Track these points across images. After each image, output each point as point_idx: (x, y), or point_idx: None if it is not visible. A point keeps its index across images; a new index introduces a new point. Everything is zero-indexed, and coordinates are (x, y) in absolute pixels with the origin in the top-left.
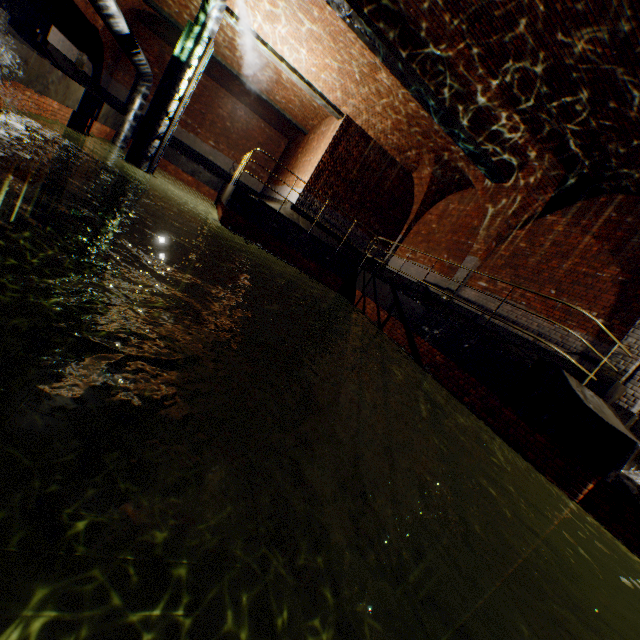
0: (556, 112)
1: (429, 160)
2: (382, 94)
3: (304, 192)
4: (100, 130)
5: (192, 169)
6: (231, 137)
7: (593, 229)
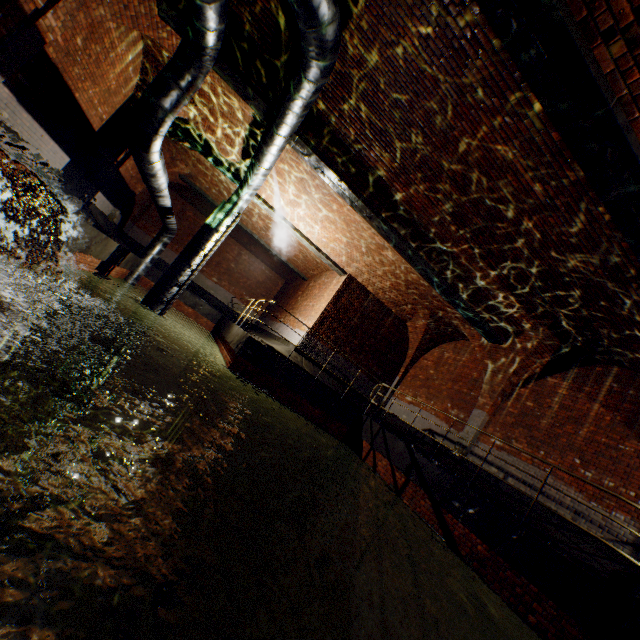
0: (550, 300)
1: (424, 314)
2: (385, 263)
3: (308, 335)
4: (118, 271)
5: (194, 302)
6: (234, 275)
7: (599, 397)
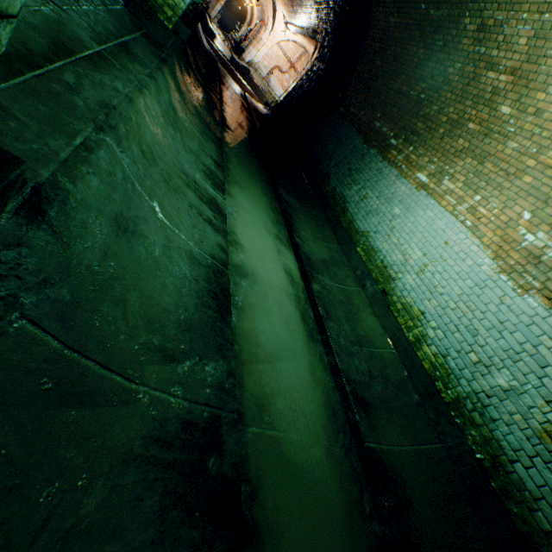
0: None
1: None
2: None
3: None
4: None
5: None
6: None
7: None
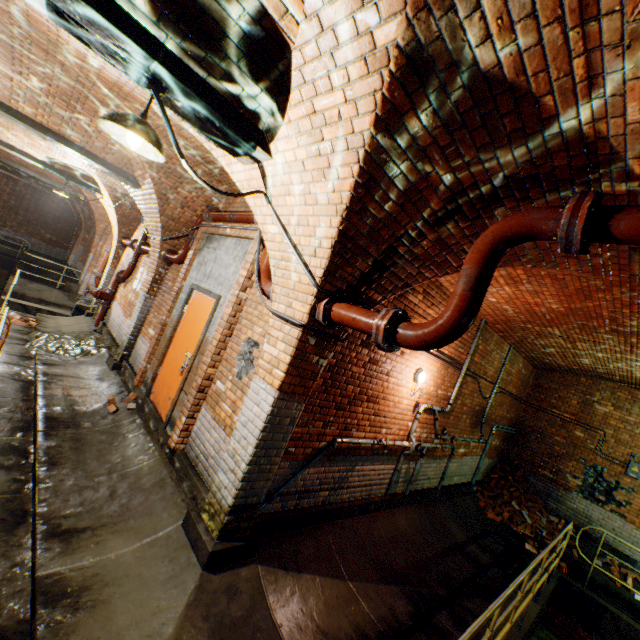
0: None
1: None
2: None
3: None
4: None
5: None
6: None
7: None
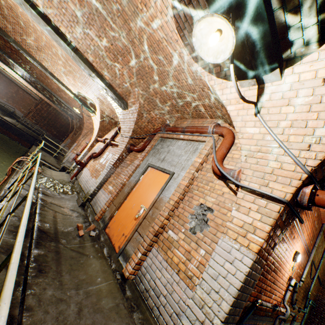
0: None
1: None
2: None
3: (23, 117)
4: None
5: None
6: (15, 99)
7: None
